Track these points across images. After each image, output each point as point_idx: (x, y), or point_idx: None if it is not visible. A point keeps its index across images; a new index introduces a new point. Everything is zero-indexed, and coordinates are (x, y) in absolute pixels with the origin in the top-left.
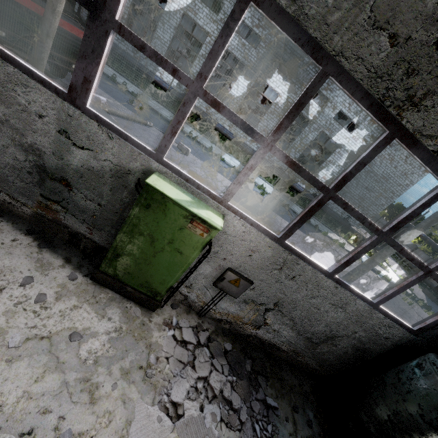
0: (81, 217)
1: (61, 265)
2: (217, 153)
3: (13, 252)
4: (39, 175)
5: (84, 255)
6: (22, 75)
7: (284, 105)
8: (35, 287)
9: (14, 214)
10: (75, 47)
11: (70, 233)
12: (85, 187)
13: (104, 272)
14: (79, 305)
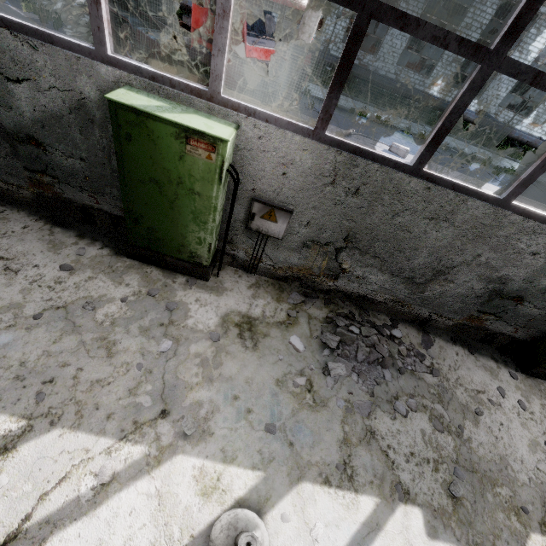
0: (512, 322)
1: (497, 367)
2: (412, 131)
3: (468, 367)
4: (488, 297)
5: (507, 352)
6: (541, 226)
7: (490, 3)
8: (509, 396)
9: (431, 326)
10: (298, 79)
11: (487, 334)
12: (541, 300)
13: (544, 368)
14: (542, 403)
